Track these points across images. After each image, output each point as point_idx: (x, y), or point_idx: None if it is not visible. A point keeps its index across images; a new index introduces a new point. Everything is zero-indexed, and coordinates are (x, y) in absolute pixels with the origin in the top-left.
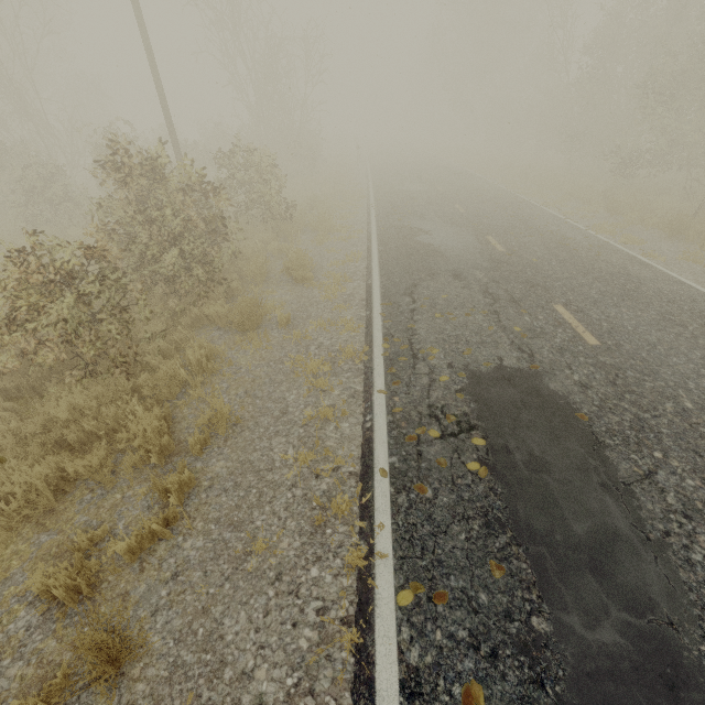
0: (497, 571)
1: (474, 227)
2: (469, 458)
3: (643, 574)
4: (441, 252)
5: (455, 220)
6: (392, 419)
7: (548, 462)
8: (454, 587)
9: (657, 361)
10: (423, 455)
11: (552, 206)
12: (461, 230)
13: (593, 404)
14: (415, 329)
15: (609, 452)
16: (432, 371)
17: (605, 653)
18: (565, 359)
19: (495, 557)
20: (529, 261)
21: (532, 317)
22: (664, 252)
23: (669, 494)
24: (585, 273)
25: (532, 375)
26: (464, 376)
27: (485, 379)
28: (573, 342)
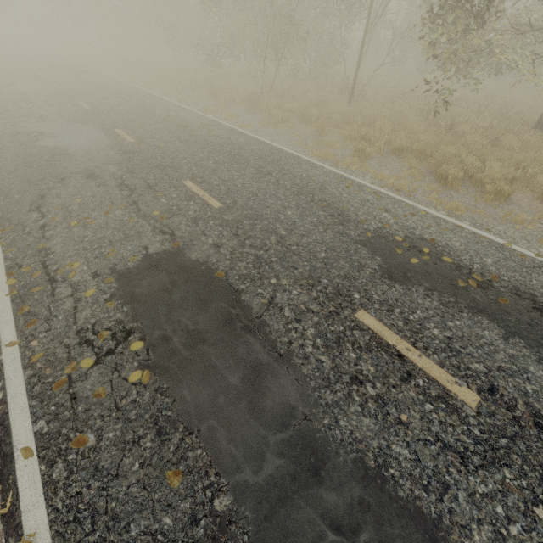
0: (175, 479)
1: (101, 122)
2: (131, 370)
3: (283, 388)
4: (69, 154)
5: (80, 118)
6: (32, 372)
7: (201, 331)
8: (136, 536)
9: (260, 206)
10: (78, 396)
11: (170, 95)
12: (88, 127)
13: (226, 260)
14: (49, 248)
15: (244, 296)
16: (76, 290)
17: (273, 485)
18: (200, 228)
19: (172, 465)
20: (157, 146)
21: (168, 198)
22: (251, 122)
23: (285, 309)
24: (203, 148)
25: (176, 252)
26: (112, 280)
27: (134, 275)
28: (203, 210)
